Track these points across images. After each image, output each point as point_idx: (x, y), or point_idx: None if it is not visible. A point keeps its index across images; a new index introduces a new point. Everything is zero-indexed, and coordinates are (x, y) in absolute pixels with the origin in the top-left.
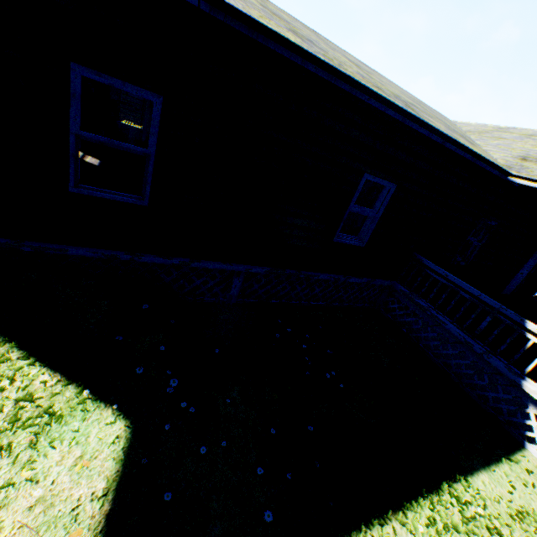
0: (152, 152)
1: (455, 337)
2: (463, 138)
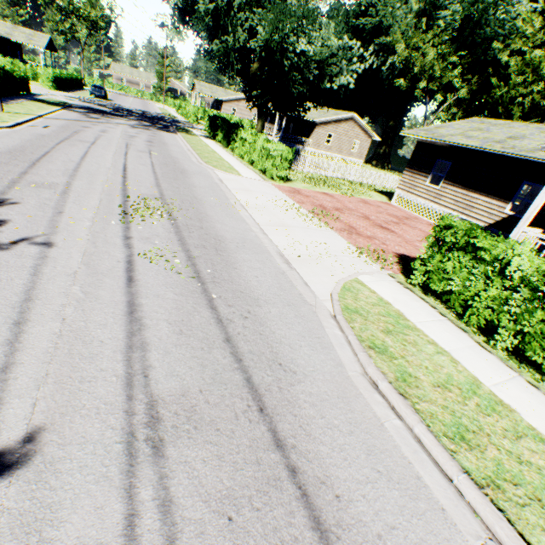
0: None
1: None
2: None
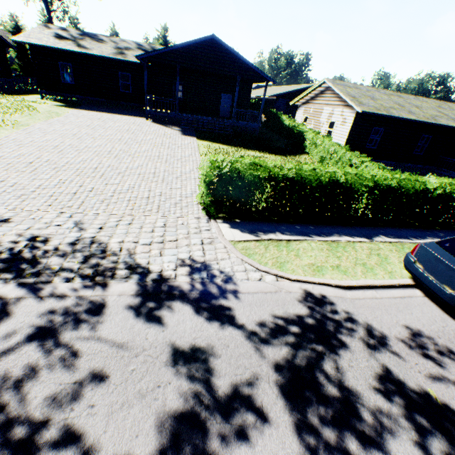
0: (379, 138)
1: (454, 176)
2: (452, 120)
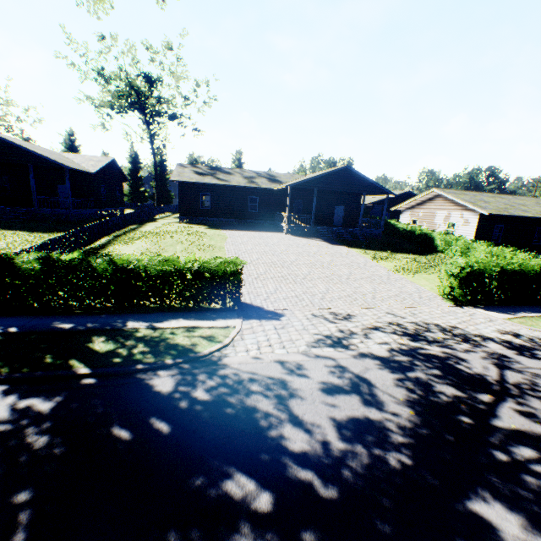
0: (501, 234)
1: None
2: None
